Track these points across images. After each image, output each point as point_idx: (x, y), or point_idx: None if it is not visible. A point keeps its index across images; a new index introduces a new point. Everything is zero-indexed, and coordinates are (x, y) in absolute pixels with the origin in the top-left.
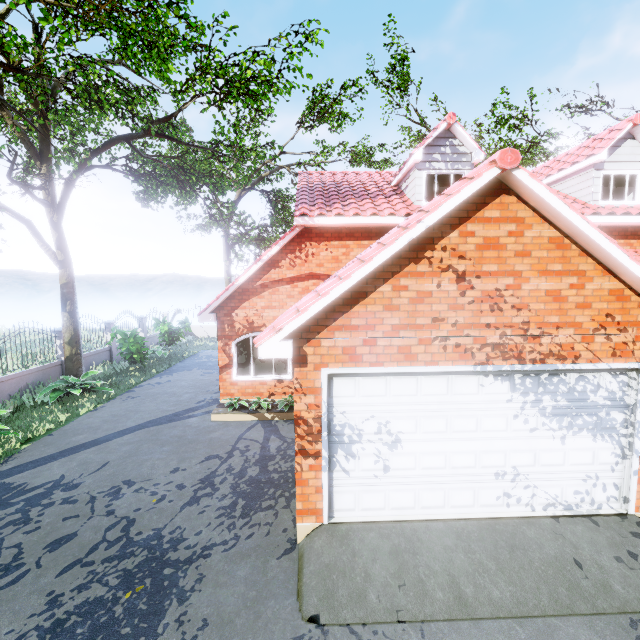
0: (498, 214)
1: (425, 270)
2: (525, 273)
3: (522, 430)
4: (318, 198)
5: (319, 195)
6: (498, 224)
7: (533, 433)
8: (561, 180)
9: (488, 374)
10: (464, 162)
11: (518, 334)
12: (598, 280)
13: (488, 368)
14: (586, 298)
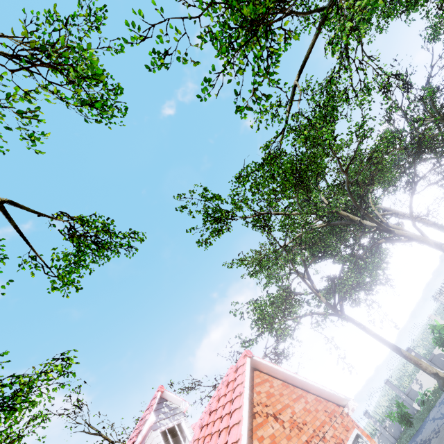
0: (260, 379)
1: (261, 420)
2: (290, 403)
3: None
4: None
5: None
6: (263, 384)
7: None
8: None
9: None
10: (178, 413)
11: (319, 439)
12: (308, 396)
13: None
14: (314, 406)
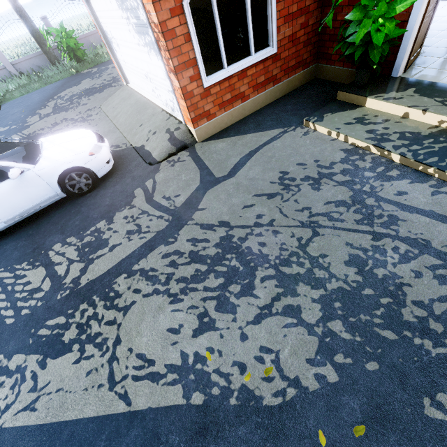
0: None
1: None
2: None
3: (136, 44)
4: None
5: None
6: None
7: (140, 47)
8: None
9: None
10: None
11: None
12: None
13: None
14: None
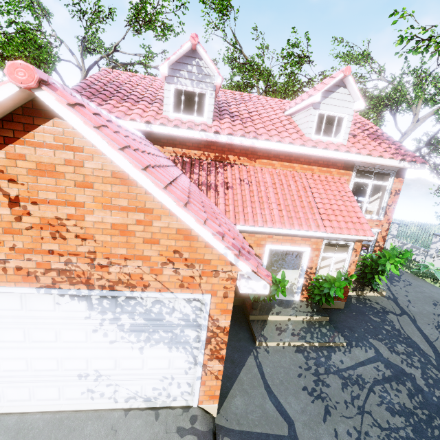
0: (52, 139)
1: None
2: (88, 205)
3: (102, 342)
4: (82, 94)
5: (87, 91)
6: (53, 150)
7: (113, 344)
8: (297, 112)
9: (64, 294)
10: (208, 83)
11: (85, 262)
12: (166, 219)
13: (53, 291)
14: (154, 234)
